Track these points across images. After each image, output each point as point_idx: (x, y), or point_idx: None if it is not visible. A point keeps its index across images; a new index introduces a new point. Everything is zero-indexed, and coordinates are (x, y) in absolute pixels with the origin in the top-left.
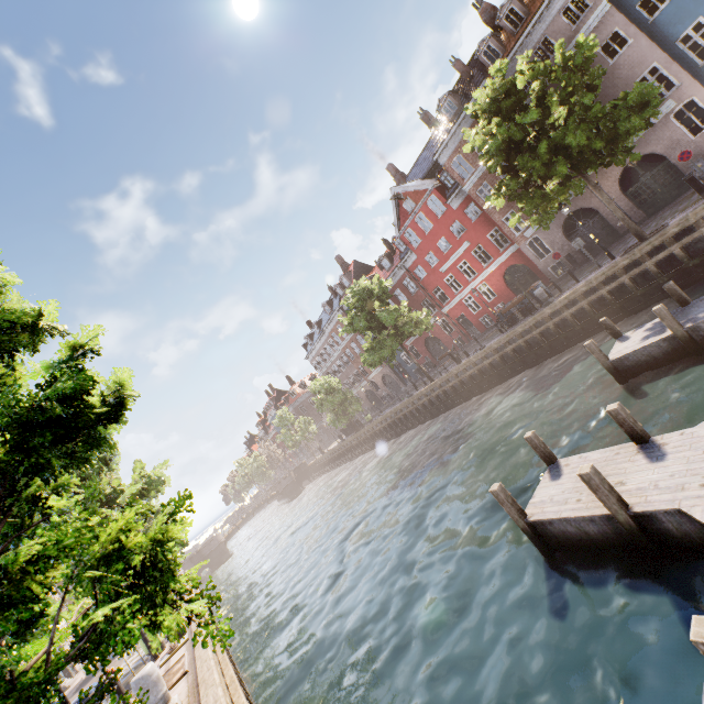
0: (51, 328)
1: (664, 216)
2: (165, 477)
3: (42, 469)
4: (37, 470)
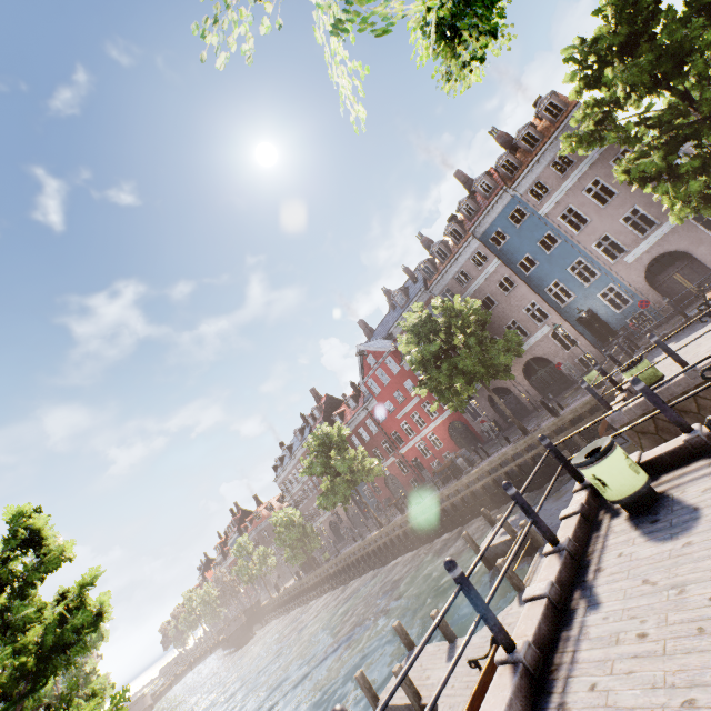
0: (67, 557)
1: None
2: (105, 631)
3: (50, 671)
4: (48, 672)
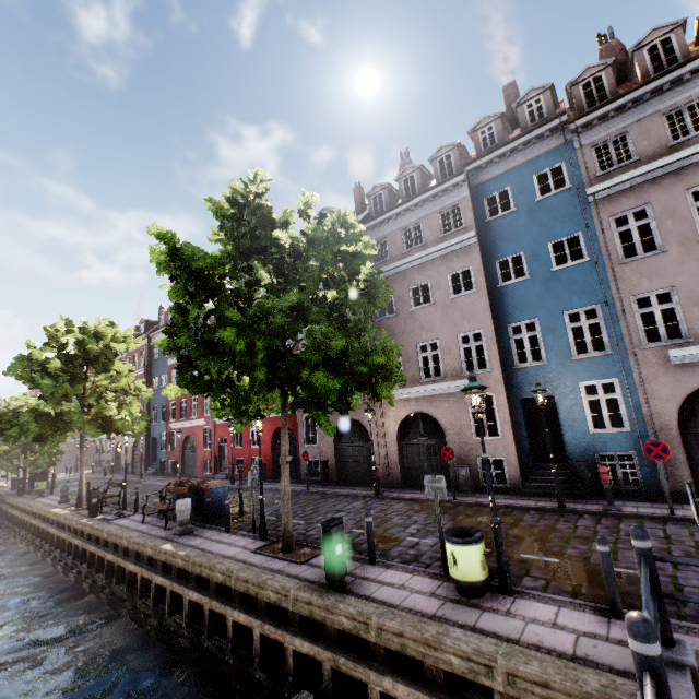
0: None
1: (387, 510)
2: None
3: None
4: None
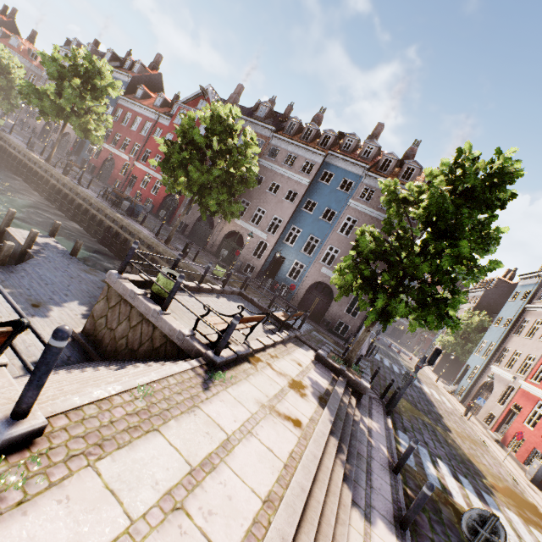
0: None
1: (203, 257)
2: None
3: None
4: None
